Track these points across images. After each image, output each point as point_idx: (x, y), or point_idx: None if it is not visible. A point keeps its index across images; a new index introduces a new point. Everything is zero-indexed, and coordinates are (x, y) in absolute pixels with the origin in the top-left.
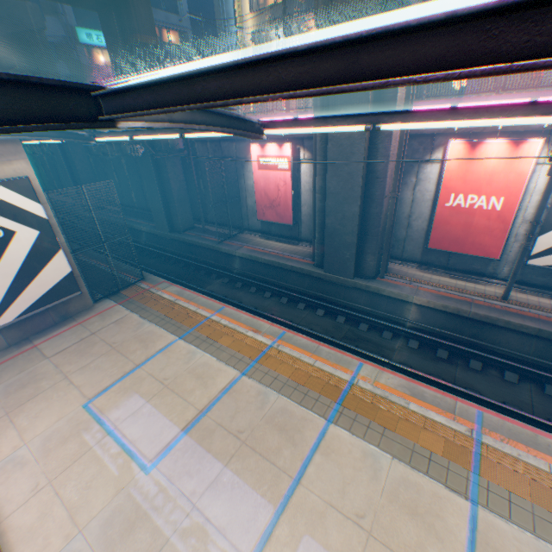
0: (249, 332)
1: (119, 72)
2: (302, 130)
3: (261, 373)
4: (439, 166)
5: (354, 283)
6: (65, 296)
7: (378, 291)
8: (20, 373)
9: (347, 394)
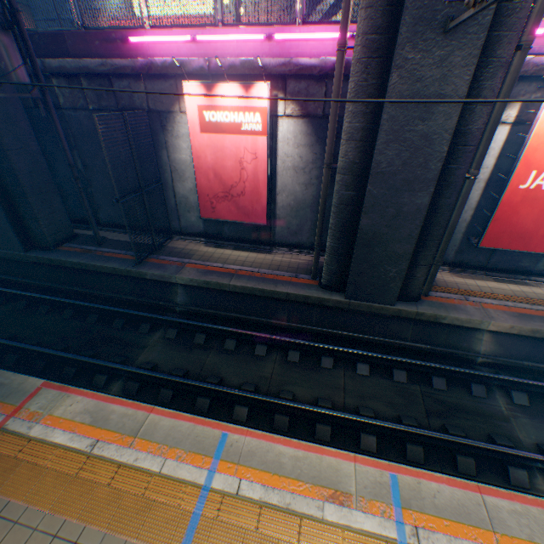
0: (328, 508)
1: None
2: None
3: None
4: (507, 130)
5: (398, 310)
6: None
7: (435, 319)
8: None
9: None
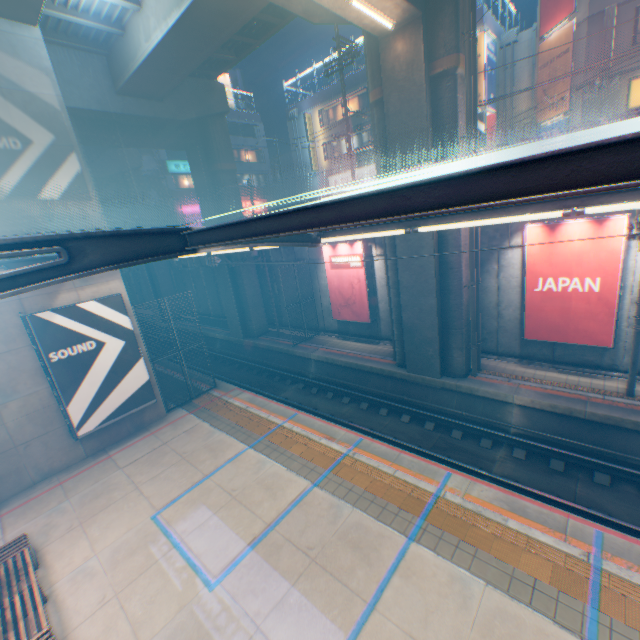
0: (323, 439)
1: (201, 195)
2: (352, 237)
3: (334, 484)
4: (520, 251)
5: (442, 382)
6: (142, 404)
7: (470, 391)
8: (95, 483)
9: (431, 508)
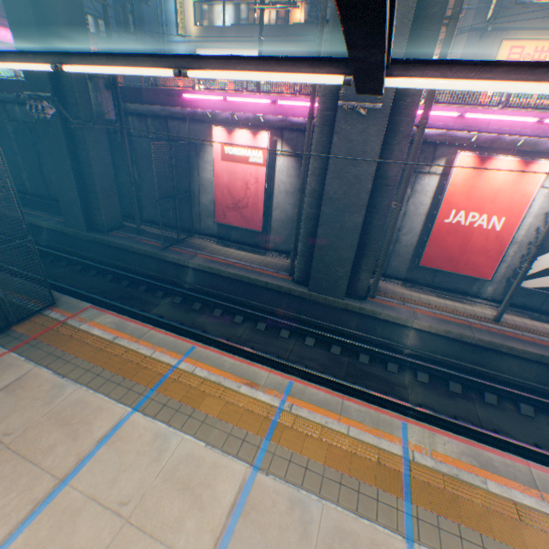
0: (243, 387)
1: None
2: (474, 84)
3: (283, 462)
4: (438, 179)
5: (346, 304)
6: None
7: (373, 314)
8: None
9: (410, 481)
